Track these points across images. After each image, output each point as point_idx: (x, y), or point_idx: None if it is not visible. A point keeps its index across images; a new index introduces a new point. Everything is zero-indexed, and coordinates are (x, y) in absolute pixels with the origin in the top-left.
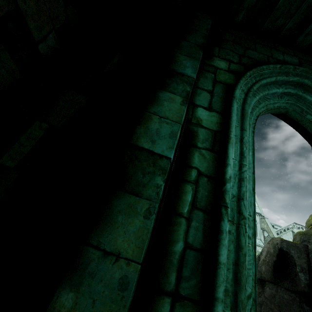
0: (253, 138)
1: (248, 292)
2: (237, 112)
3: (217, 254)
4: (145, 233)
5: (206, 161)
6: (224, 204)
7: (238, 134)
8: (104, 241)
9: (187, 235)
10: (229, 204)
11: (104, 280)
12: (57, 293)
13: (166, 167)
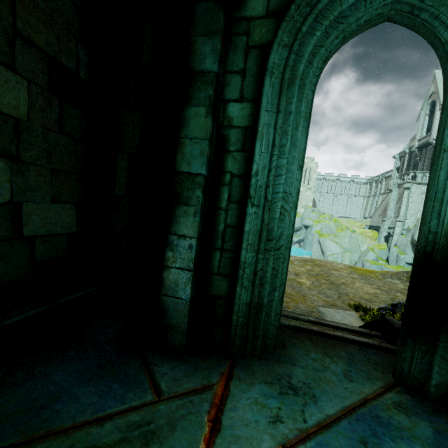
0: (311, 102)
1: (281, 244)
2: (272, 91)
3: (243, 227)
4: (196, 224)
5: (237, 163)
6: (249, 196)
7: (270, 122)
8: (177, 231)
9: (226, 220)
10: (256, 194)
11: (182, 246)
12: (166, 253)
13: (201, 182)
